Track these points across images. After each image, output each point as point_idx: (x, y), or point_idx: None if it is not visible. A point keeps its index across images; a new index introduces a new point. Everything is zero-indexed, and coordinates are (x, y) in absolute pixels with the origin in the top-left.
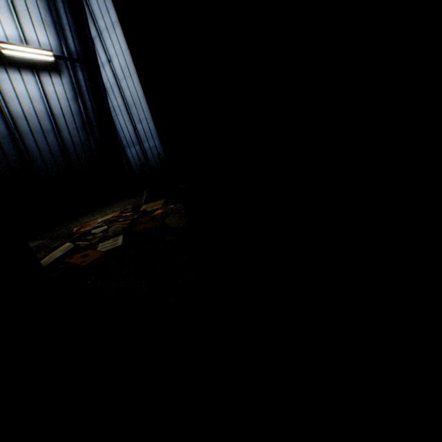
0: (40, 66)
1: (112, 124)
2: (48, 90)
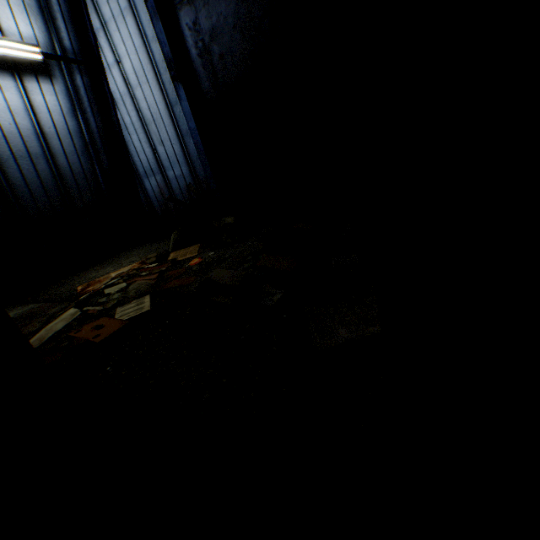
0: (23, 67)
1: (124, 147)
2: (35, 100)
